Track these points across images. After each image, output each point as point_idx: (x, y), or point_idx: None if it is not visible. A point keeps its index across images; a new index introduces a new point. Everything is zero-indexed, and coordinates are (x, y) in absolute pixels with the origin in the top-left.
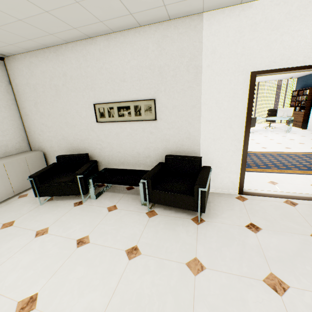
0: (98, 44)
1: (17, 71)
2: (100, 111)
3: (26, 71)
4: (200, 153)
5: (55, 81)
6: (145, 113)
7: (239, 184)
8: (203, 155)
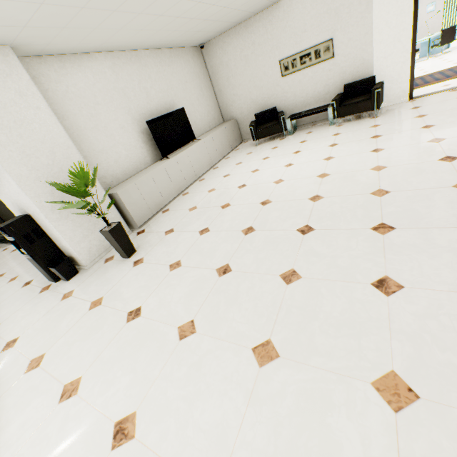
0: (282, 7)
1: (211, 55)
2: (284, 66)
3: (219, 52)
4: (373, 75)
5: (244, 53)
6: (323, 54)
7: (409, 91)
8: (376, 75)
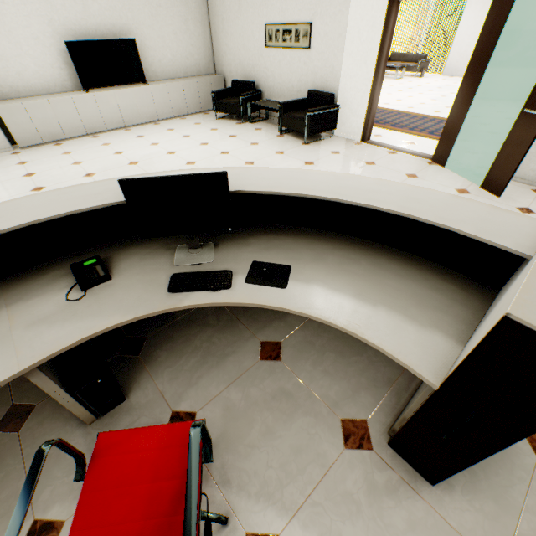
0: None
1: None
2: (269, 34)
3: None
4: (338, 92)
5: None
6: (302, 40)
7: (362, 130)
8: (340, 95)
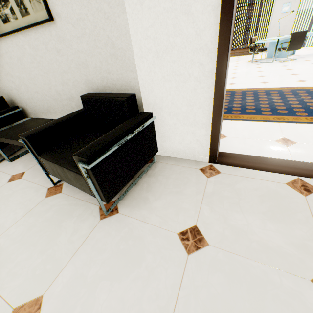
0: None
1: None
2: None
3: None
4: (140, 88)
5: None
6: (31, 5)
7: (210, 146)
8: (145, 92)
